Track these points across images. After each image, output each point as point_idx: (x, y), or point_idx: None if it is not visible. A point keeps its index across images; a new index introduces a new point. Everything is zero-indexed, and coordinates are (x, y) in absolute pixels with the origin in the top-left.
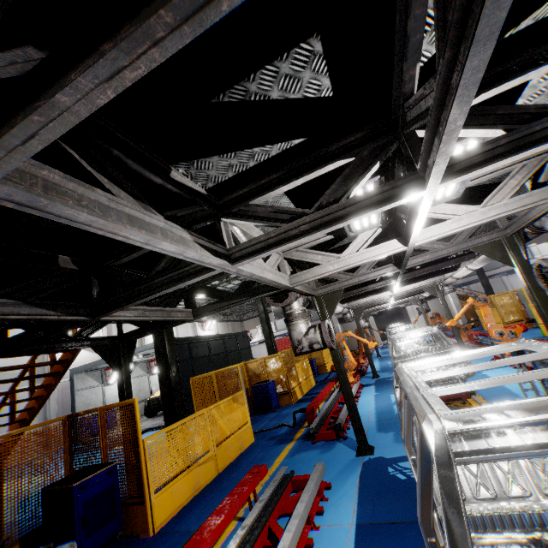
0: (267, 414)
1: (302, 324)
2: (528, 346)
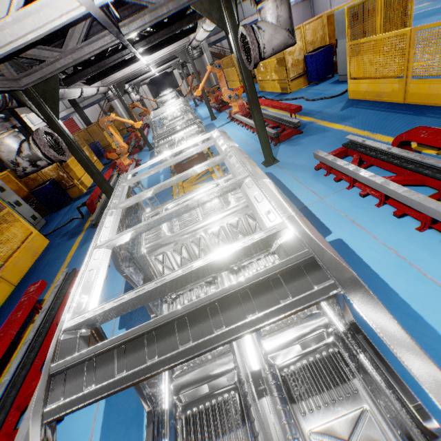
0: (61, 210)
1: (7, 139)
2: (216, 142)
